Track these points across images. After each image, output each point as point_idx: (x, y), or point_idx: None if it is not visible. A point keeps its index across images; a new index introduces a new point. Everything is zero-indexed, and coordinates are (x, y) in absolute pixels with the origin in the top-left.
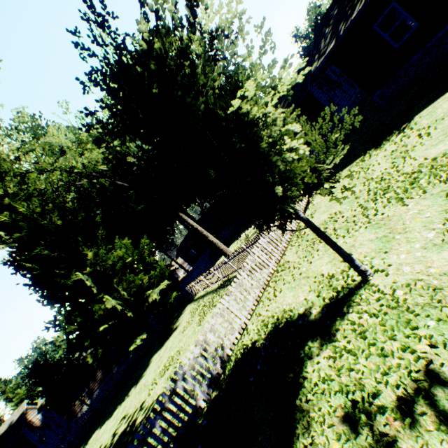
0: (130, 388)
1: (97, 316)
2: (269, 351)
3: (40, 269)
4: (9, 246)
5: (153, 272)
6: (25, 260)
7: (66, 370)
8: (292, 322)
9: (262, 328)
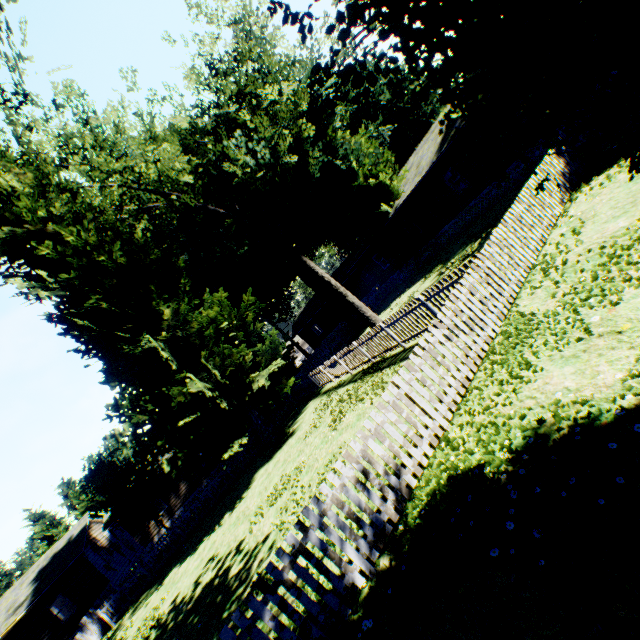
0: (223, 513)
1: (176, 403)
2: (538, 491)
3: (96, 329)
4: (55, 294)
5: (260, 346)
6: (77, 315)
7: (138, 478)
8: (600, 428)
9: (494, 439)
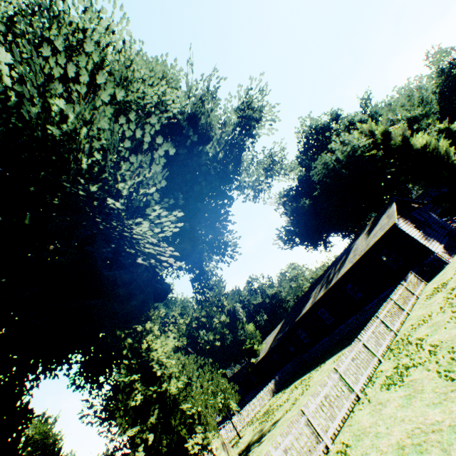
0: None
1: None
2: None
3: None
4: None
5: None
6: None
7: None
8: None
9: None
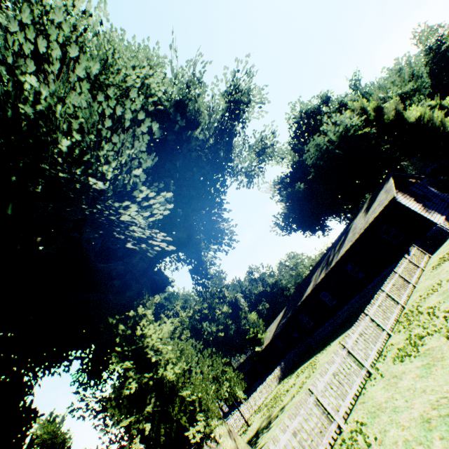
0: None
1: None
2: None
3: None
4: None
5: None
6: None
7: None
8: None
9: None
